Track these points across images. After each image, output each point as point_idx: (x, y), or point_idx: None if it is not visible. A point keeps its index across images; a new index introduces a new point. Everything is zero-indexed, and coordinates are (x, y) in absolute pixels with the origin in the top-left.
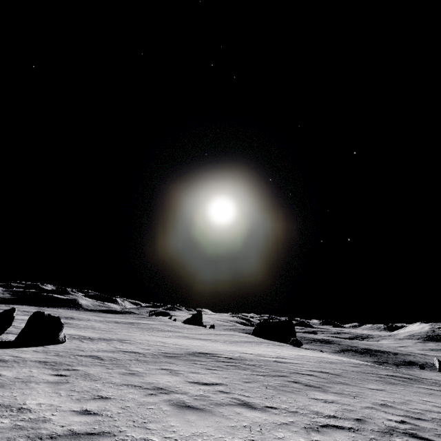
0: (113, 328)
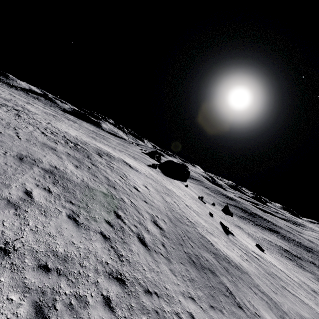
0: (72, 125)
